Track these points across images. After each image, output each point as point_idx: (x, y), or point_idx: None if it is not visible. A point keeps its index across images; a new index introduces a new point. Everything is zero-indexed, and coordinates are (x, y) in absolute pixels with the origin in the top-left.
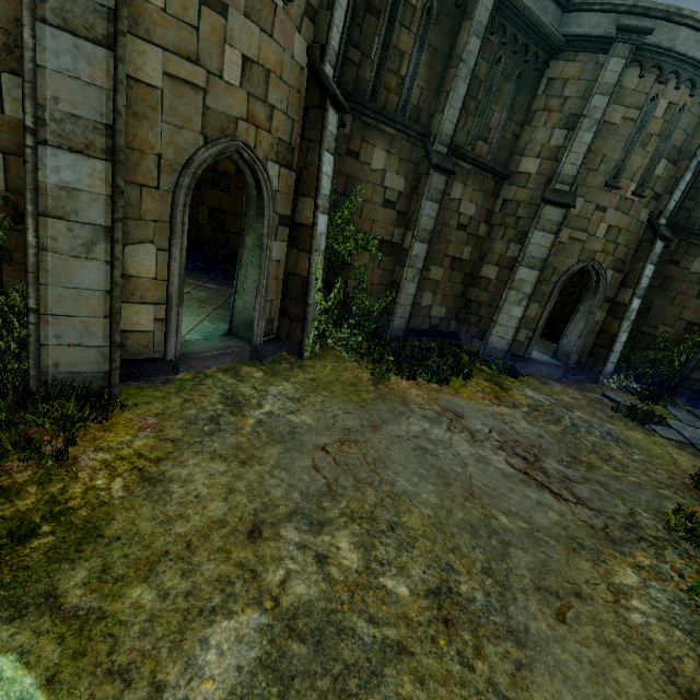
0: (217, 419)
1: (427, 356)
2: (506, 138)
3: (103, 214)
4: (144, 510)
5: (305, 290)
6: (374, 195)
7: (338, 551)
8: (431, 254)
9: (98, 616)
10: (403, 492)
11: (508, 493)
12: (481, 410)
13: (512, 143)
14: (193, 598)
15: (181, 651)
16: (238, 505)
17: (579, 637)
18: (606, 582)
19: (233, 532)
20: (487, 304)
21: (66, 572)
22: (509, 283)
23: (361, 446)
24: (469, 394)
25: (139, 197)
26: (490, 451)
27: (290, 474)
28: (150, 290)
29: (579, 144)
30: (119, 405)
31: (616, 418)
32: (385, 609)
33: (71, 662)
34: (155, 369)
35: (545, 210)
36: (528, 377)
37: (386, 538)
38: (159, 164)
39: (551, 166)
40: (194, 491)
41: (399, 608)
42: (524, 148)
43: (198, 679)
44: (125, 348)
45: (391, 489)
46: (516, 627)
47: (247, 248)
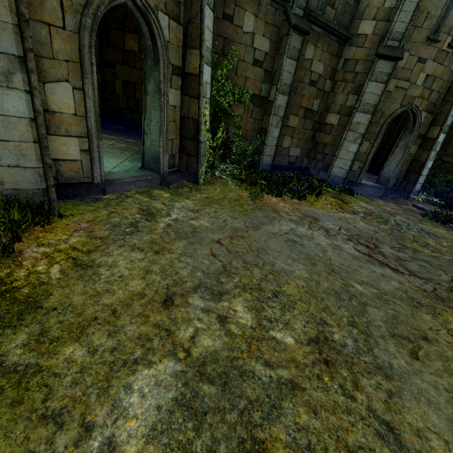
0: (135, 224)
1: (288, 181)
2: (349, 4)
3: (14, 44)
4: (77, 287)
5: (197, 130)
6: (246, 55)
7: (235, 313)
8: (290, 106)
9: (35, 370)
10: (281, 270)
11: (359, 269)
12: (331, 216)
13: (353, 9)
14: (117, 353)
15: (107, 396)
16: (154, 282)
17: (432, 369)
18: (446, 328)
19: (150, 301)
20: (330, 144)
21: (8, 336)
22: (348, 126)
23: (246, 240)
24: (321, 205)
25: (49, 36)
26: (341, 241)
27: (194, 259)
28: (72, 125)
29: (409, 3)
30: (56, 213)
31: (424, 220)
32: (277, 355)
33: (9, 409)
34: (86, 190)
35: (378, 64)
36: (360, 196)
37: (272, 303)
38: (61, 4)
39: (384, 26)
40: (118, 273)
41: (288, 354)
42: (363, 12)
43: (123, 419)
44: (60, 174)
45: (271, 268)
46: (382, 364)
47: (149, 95)
